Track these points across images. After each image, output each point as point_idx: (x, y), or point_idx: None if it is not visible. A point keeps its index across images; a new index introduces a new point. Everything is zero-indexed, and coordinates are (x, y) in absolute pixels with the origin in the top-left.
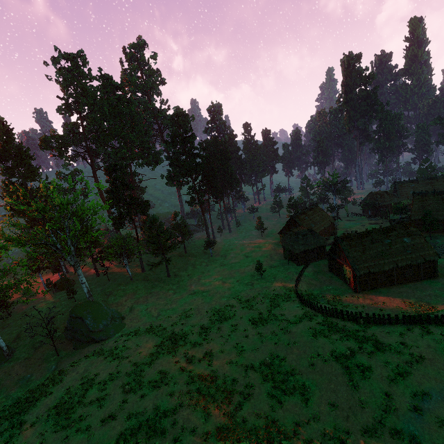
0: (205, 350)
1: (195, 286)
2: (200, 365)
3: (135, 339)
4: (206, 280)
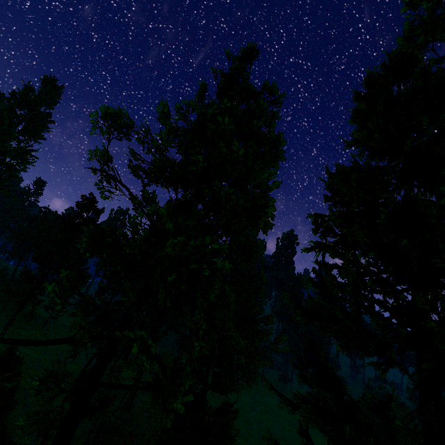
0: (246, 419)
1: (257, 397)
2: (240, 420)
3: (211, 392)
4: (267, 399)
